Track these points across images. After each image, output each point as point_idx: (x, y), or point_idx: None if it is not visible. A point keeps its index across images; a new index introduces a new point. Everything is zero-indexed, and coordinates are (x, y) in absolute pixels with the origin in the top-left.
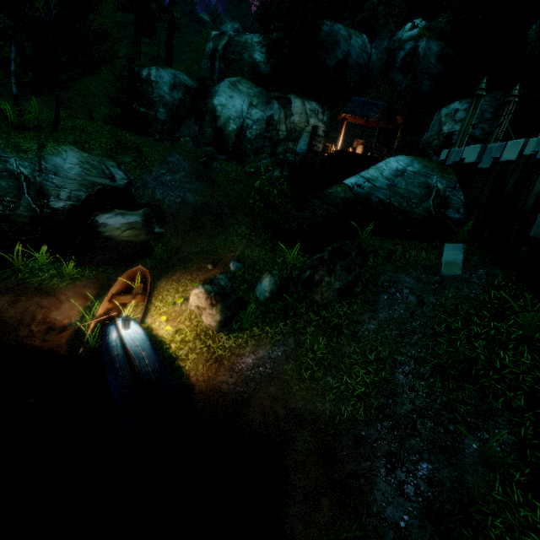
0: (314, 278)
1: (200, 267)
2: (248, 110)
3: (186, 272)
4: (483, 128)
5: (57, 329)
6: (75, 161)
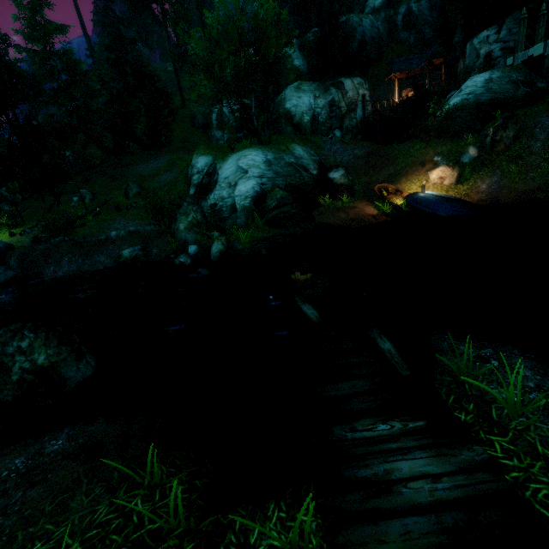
0: (495, 138)
1: (414, 170)
2: (314, 102)
3: (408, 175)
4: (515, 39)
5: (375, 216)
6: (301, 150)
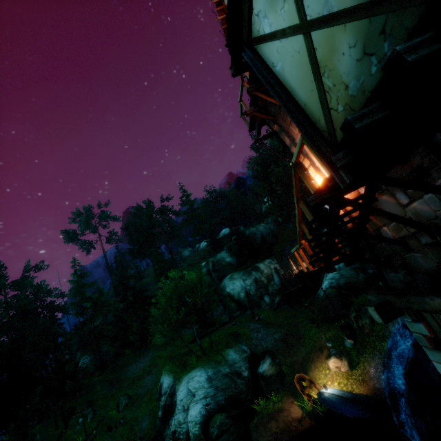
0: (358, 324)
1: (317, 355)
2: (244, 283)
3: (314, 362)
4: None
5: (301, 419)
6: (234, 353)
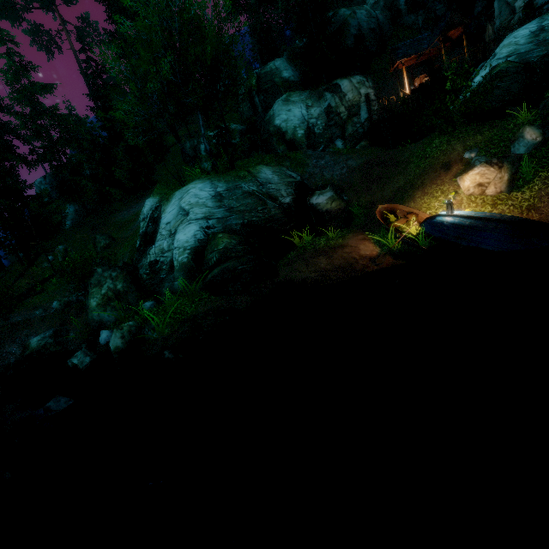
0: None
1: (434, 177)
2: (307, 112)
3: (425, 186)
4: None
5: (376, 258)
6: (270, 173)
